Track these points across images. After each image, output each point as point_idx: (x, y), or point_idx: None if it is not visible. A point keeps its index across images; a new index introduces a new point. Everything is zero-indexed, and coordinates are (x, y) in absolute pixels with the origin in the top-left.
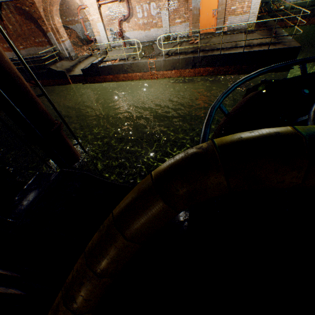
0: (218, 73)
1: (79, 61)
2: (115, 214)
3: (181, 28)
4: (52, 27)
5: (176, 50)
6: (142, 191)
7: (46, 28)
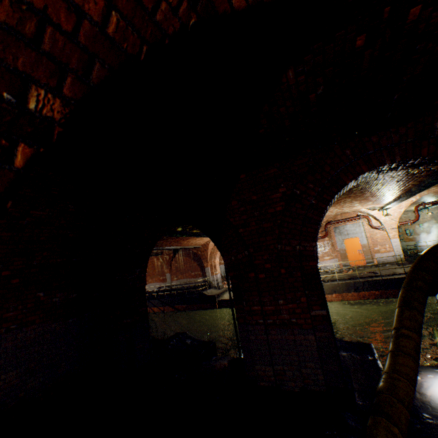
0: (386, 295)
1: (225, 289)
2: (411, 268)
3: (330, 262)
4: (212, 263)
5: (331, 278)
6: (420, 257)
7: (206, 264)
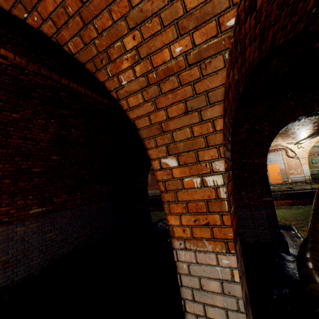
0: (297, 204)
1: None
2: None
3: None
4: None
5: None
6: None
7: None
